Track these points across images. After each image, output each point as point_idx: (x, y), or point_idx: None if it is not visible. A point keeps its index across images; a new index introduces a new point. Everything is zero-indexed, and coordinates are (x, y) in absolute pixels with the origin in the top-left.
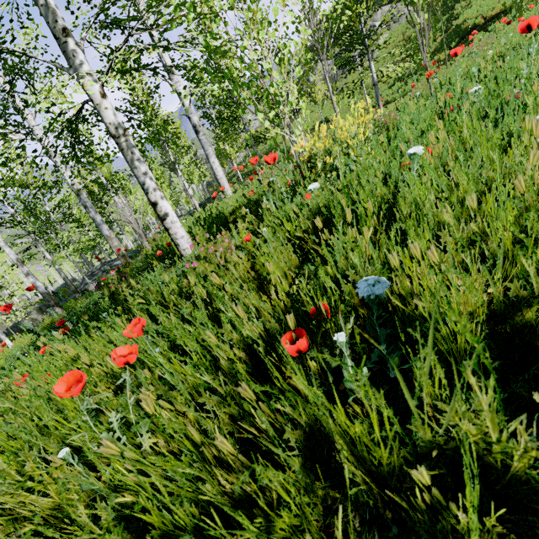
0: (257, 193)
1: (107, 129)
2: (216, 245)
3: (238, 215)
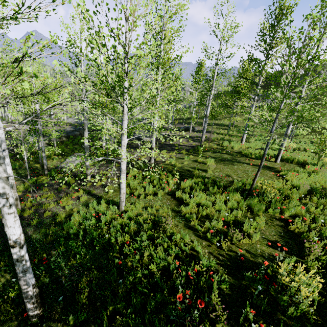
0: (293, 157)
1: (286, 133)
2: (287, 164)
3: (291, 160)
